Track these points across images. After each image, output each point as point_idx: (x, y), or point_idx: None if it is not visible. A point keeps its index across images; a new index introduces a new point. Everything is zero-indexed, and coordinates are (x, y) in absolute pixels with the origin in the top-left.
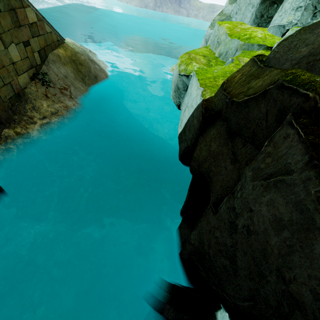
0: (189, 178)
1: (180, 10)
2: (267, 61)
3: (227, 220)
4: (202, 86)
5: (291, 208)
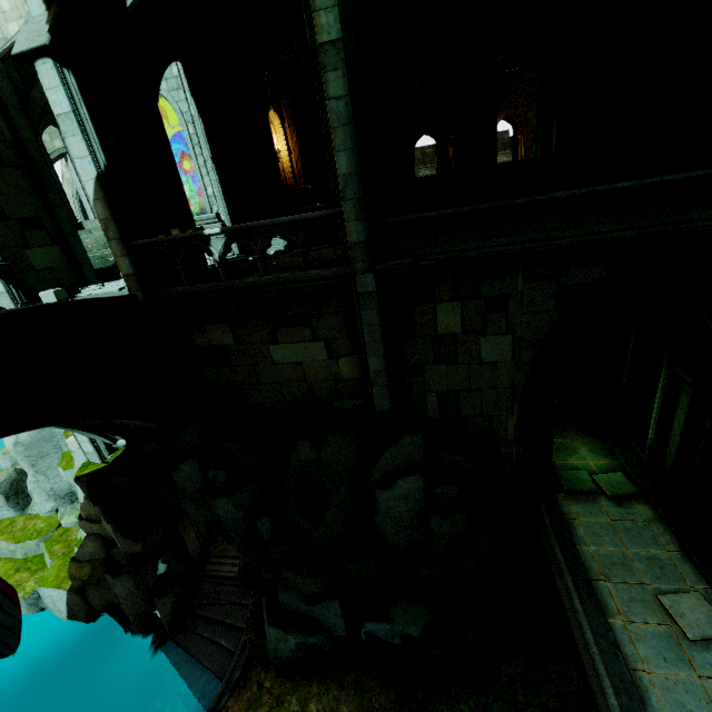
0: (110, 620)
1: None
2: (80, 559)
3: (125, 600)
4: (57, 587)
5: (121, 586)
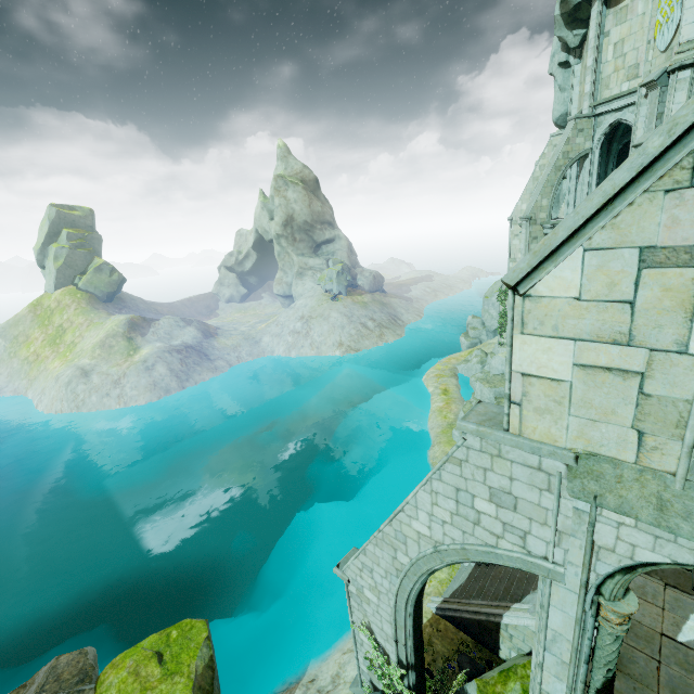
0: None
1: (215, 365)
2: None
3: None
4: None
5: None
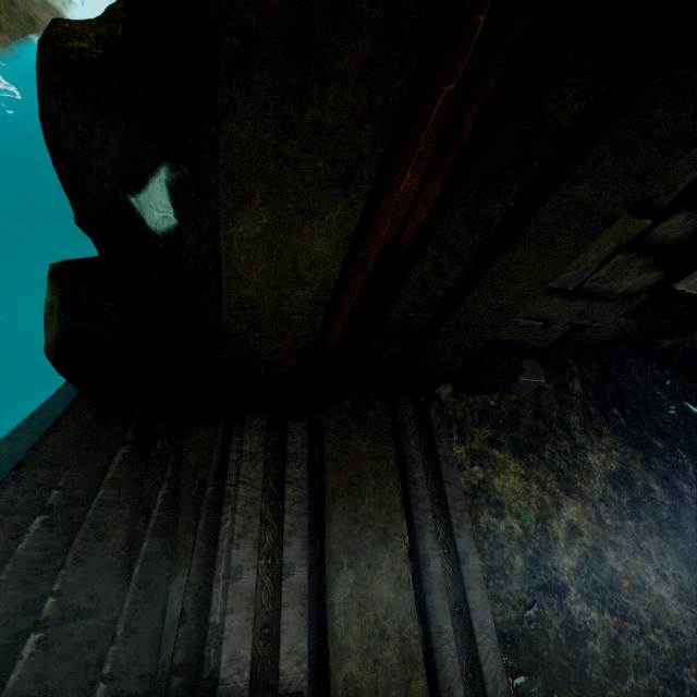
0: None
1: None
2: None
3: None
4: None
5: None
